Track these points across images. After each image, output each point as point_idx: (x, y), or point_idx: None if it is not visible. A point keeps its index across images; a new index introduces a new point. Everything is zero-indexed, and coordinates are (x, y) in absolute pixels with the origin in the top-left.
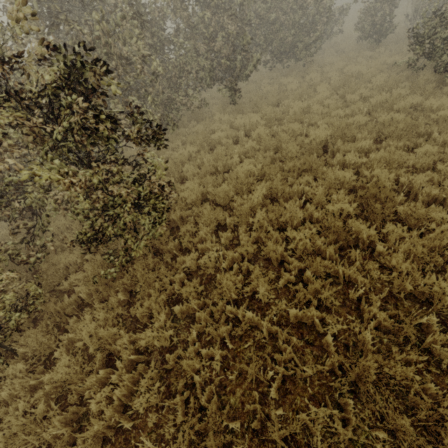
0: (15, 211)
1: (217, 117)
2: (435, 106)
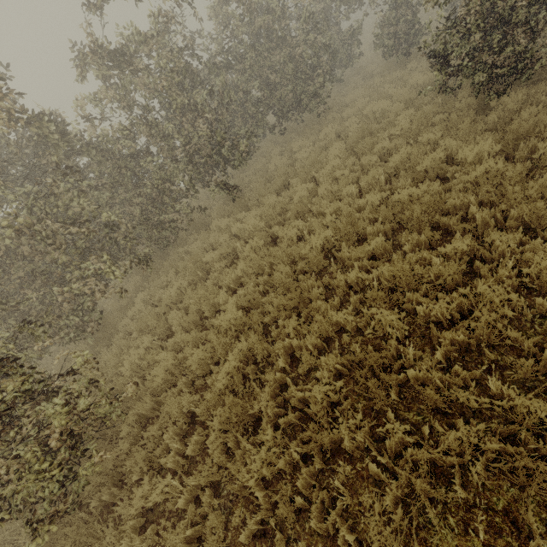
0: None
1: (214, 226)
2: (469, 158)
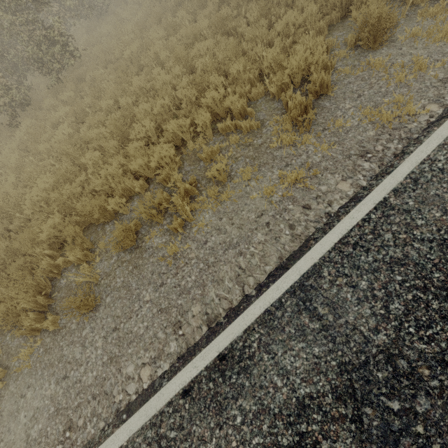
0: (8, 63)
1: (131, 0)
2: None
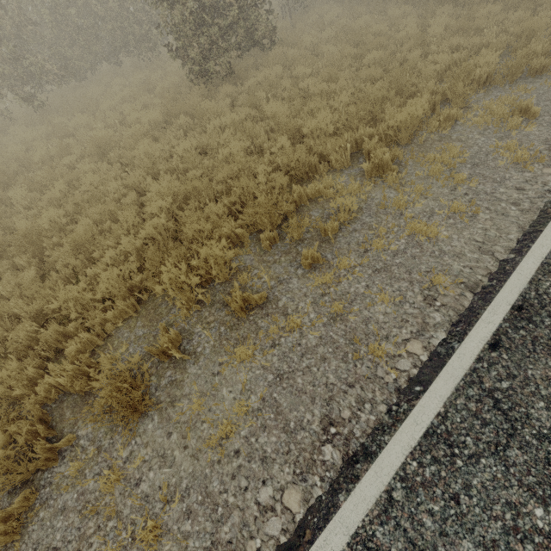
0: None
1: (13, 131)
2: (145, 121)
